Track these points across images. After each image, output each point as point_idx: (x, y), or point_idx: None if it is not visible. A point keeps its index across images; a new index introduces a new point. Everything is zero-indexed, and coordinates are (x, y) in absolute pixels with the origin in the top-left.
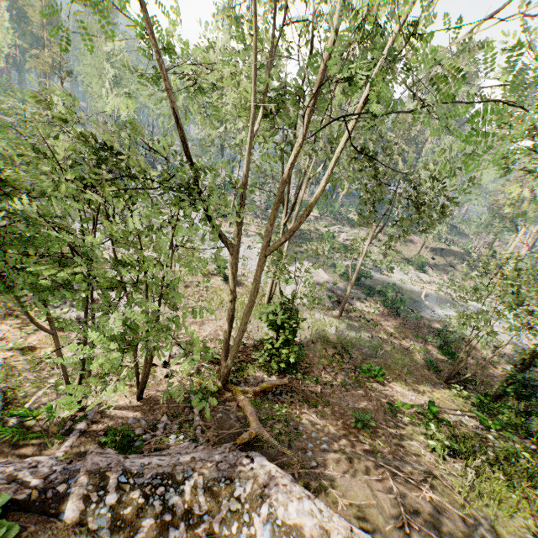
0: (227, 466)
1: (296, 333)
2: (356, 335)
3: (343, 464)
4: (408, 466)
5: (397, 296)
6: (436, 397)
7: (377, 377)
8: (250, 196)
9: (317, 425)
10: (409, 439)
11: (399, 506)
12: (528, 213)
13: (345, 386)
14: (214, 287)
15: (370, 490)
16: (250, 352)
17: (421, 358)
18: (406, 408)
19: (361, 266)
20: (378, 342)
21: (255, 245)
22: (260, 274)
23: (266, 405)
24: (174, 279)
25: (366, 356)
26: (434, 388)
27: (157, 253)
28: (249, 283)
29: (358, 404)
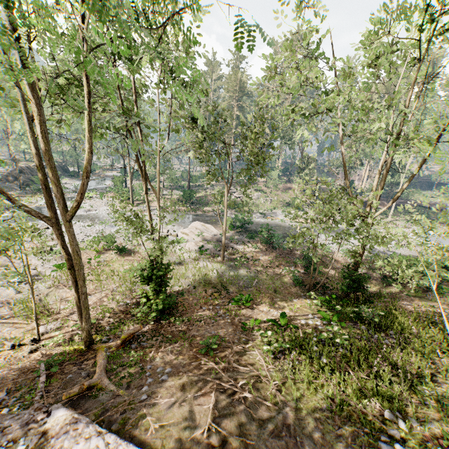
0: (16, 428)
1: (164, 283)
2: (236, 273)
3: (174, 389)
4: (238, 375)
5: (271, 233)
6: (295, 307)
7: (245, 304)
8: (155, 178)
9: (167, 360)
10: (253, 349)
11: (211, 414)
12: (366, 150)
13: (216, 318)
14: (107, 260)
15: (189, 407)
16: (130, 310)
17: (290, 279)
18: (257, 323)
19: (241, 215)
20: (255, 274)
21: (155, 217)
22: (74, 238)
23: (125, 354)
24: (27, 261)
25: (243, 288)
26: (297, 301)
27: (54, 242)
28: (142, 250)
29: (220, 331)
